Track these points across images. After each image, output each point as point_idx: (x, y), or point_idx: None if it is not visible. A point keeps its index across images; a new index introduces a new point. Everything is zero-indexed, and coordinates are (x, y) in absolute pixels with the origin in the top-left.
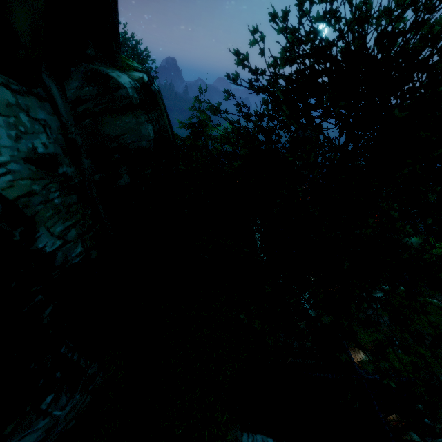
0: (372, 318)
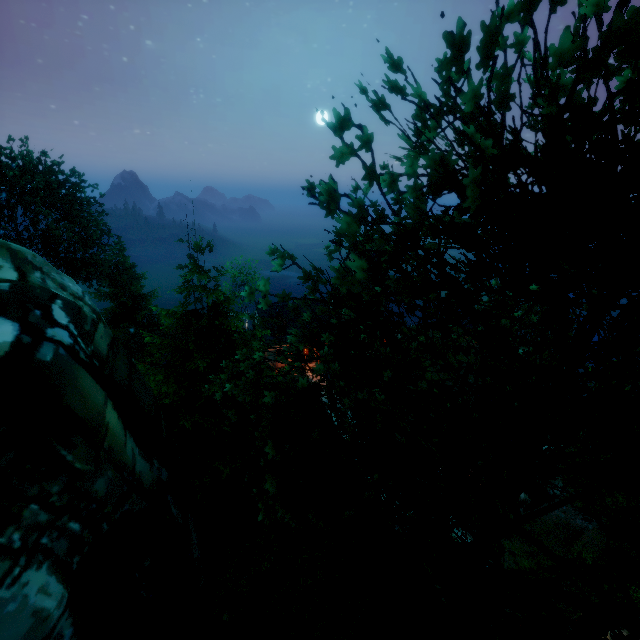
0: (565, 522)
